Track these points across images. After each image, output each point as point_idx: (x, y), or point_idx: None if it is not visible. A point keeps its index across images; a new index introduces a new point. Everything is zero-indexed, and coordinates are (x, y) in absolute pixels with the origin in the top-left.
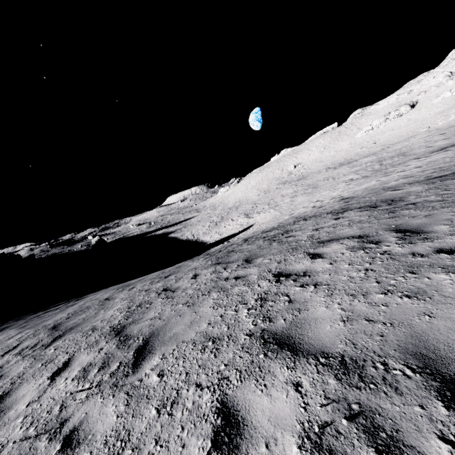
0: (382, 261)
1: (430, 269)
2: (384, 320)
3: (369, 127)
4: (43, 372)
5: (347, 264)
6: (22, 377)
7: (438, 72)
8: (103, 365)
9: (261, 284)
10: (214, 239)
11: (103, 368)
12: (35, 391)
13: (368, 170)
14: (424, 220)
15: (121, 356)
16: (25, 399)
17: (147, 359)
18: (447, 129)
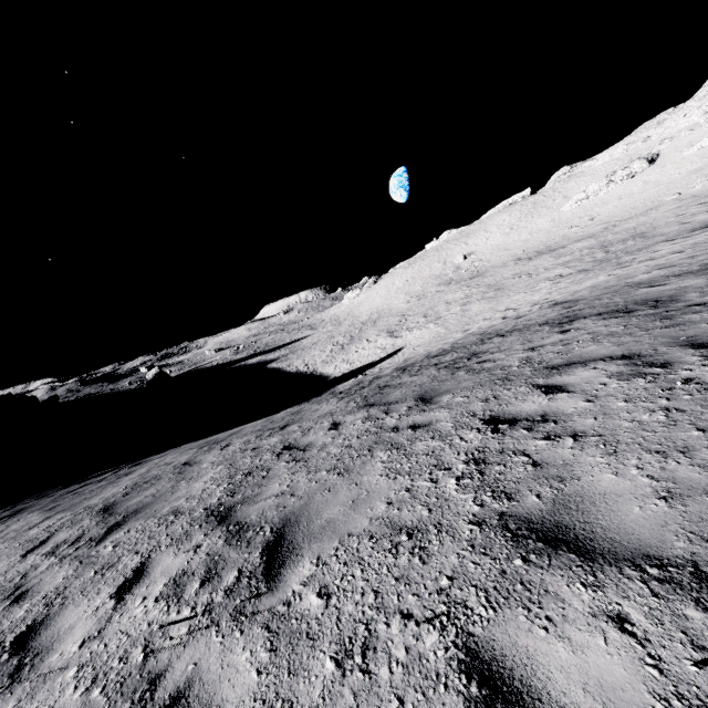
0: (691, 394)
1: None
2: None
3: (582, 195)
4: (99, 585)
5: (621, 400)
6: (64, 595)
7: (691, 107)
8: (208, 574)
9: (466, 437)
10: (340, 370)
11: (209, 580)
12: (90, 619)
13: (586, 260)
14: None
15: (238, 559)
16: (74, 633)
17: (289, 565)
18: None
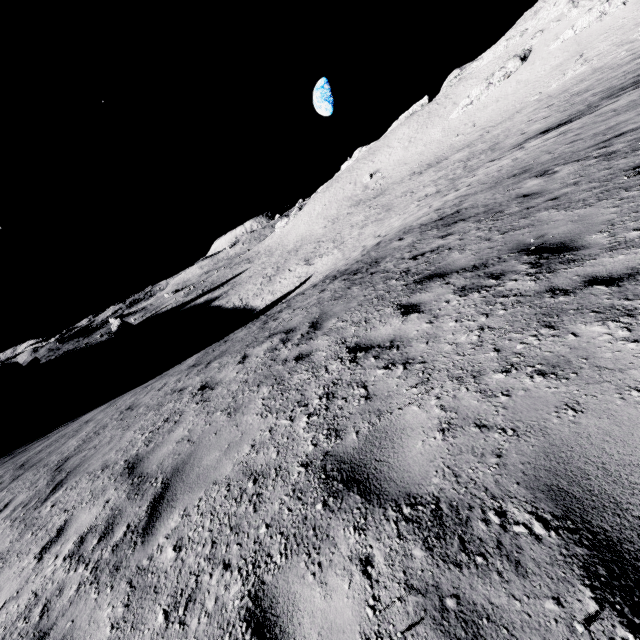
0: (263, 369)
1: (269, 381)
2: (194, 440)
3: (467, 101)
4: None
5: (244, 373)
6: None
7: None
8: (28, 502)
9: (183, 400)
10: (265, 302)
11: (26, 505)
12: None
13: (448, 178)
14: (340, 308)
15: (43, 492)
16: None
17: (56, 492)
18: (559, 95)
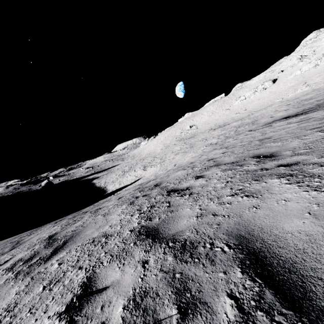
0: None
1: None
2: None
3: (243, 97)
4: None
5: None
6: None
7: (293, 55)
8: None
9: None
10: (113, 188)
11: None
12: None
13: (225, 135)
14: None
15: None
16: None
17: None
18: (293, 100)
